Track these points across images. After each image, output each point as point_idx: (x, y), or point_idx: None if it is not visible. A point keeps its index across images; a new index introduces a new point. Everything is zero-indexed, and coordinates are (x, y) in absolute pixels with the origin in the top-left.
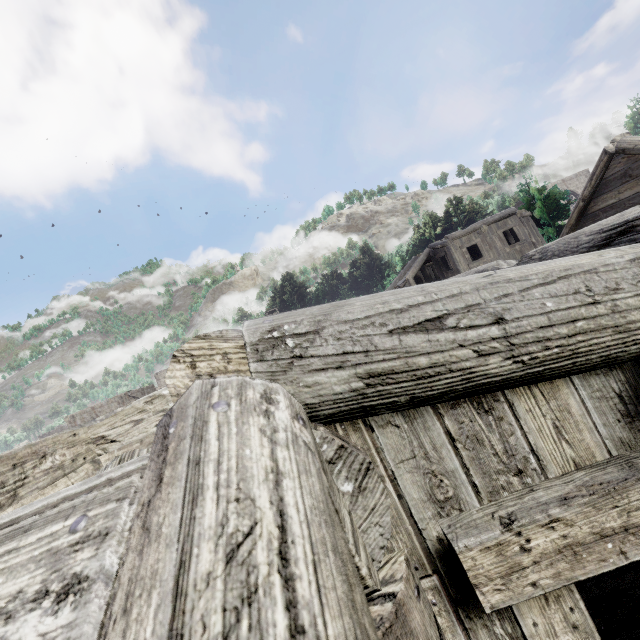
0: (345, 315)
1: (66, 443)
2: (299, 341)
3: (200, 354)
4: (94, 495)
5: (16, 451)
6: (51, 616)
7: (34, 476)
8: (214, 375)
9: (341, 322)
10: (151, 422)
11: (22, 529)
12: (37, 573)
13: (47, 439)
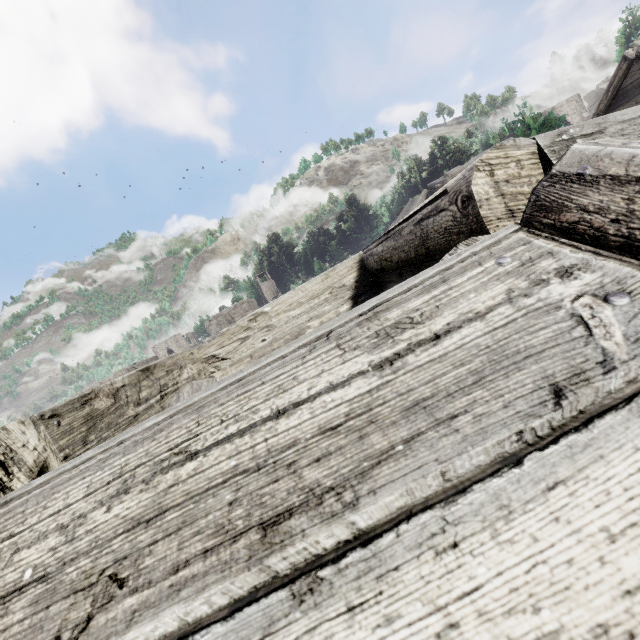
0: (622, 117)
1: (189, 360)
2: (589, 140)
3: (499, 162)
4: (490, 251)
5: (163, 361)
6: (578, 278)
7: (181, 383)
8: (511, 180)
9: (621, 122)
10: (257, 338)
11: (438, 281)
12: (512, 279)
13: (177, 354)
